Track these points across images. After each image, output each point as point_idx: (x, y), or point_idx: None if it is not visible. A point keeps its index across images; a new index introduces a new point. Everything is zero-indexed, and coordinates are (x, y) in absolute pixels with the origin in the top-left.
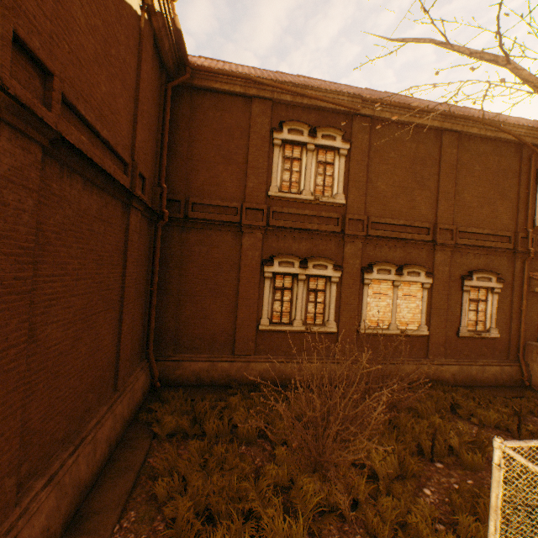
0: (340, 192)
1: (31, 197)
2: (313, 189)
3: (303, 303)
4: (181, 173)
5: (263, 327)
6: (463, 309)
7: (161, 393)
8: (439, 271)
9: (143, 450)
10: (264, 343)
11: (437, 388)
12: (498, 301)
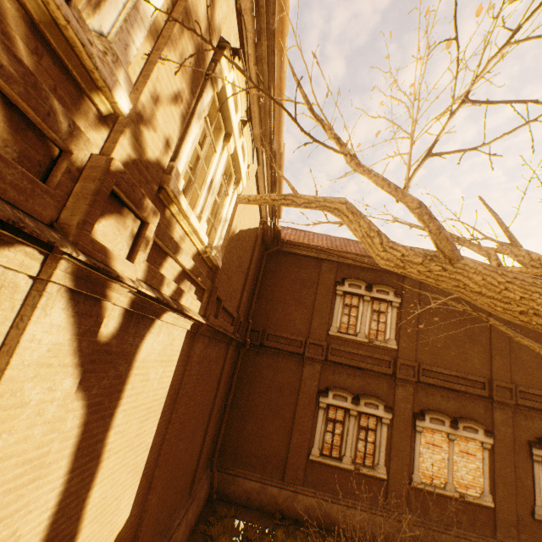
0: (392, 338)
1: (199, 365)
2: (368, 332)
3: (354, 440)
4: (263, 310)
5: (313, 457)
6: (536, 483)
7: (217, 507)
8: (500, 430)
9: None
10: (312, 474)
11: None
12: None
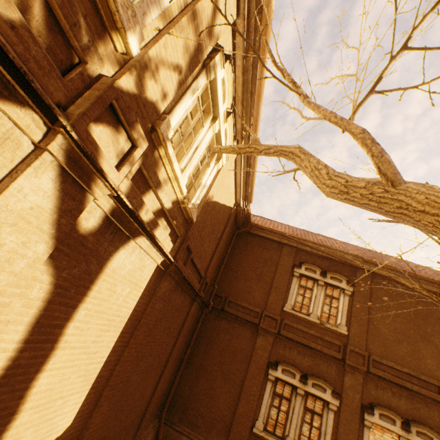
0: (343, 323)
1: (162, 303)
2: (320, 314)
3: (299, 420)
4: (228, 279)
5: (257, 430)
6: None
7: None
8: None
9: None
10: None
11: None
12: None
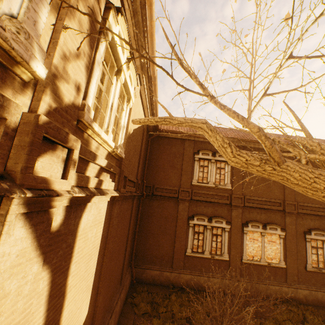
0: (229, 183)
1: (117, 218)
2: (214, 181)
3: (210, 241)
4: (151, 173)
5: (188, 253)
6: (307, 252)
7: (137, 287)
8: (289, 227)
9: (131, 320)
10: (188, 262)
11: (293, 305)
12: None
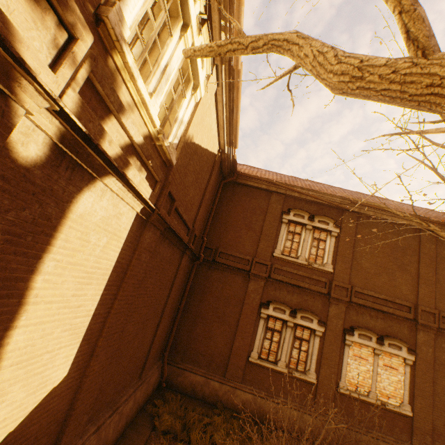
0: (329, 262)
1: (149, 255)
2: (308, 256)
3: (289, 347)
4: (217, 231)
5: (252, 359)
6: None
7: (165, 393)
8: (422, 350)
9: (144, 437)
10: (250, 374)
11: None
12: None
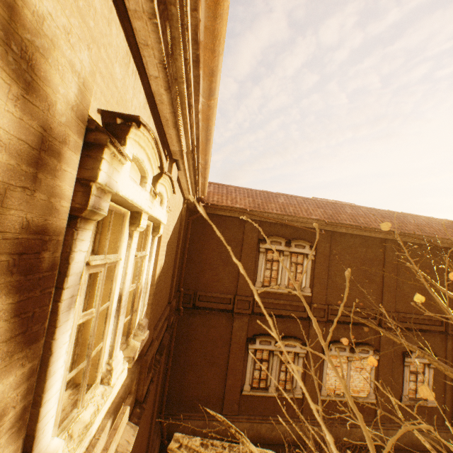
0: (307, 286)
1: None
2: (287, 283)
3: (277, 372)
4: (192, 273)
5: (245, 392)
6: (404, 380)
7: None
8: (384, 348)
9: None
10: (245, 404)
11: None
12: (434, 374)
